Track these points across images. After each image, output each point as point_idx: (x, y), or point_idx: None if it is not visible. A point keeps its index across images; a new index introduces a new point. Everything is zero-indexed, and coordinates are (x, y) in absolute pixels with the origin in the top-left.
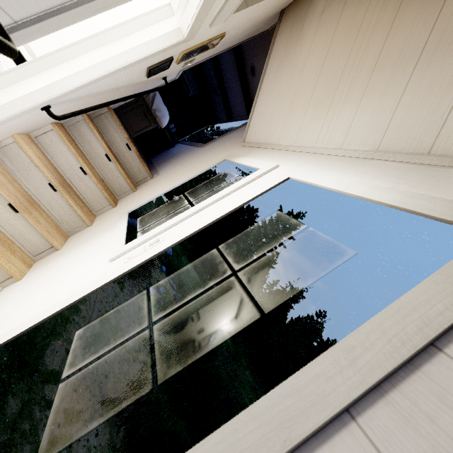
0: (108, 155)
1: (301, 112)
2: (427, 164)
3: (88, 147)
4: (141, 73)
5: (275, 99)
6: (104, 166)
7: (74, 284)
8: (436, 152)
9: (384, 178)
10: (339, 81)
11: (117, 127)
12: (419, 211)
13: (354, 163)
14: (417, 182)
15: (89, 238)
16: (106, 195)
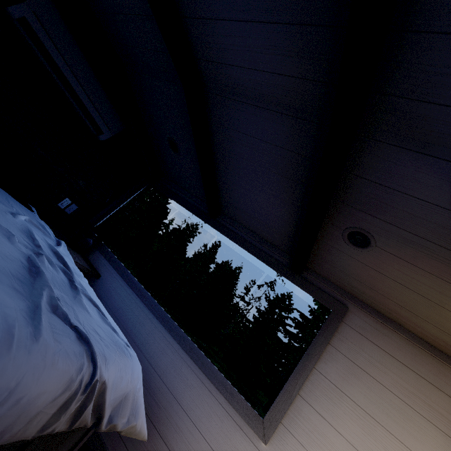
0: None
1: None
2: None
3: None
4: None
5: None
6: None
7: None
8: None
9: None
10: None
11: None
12: None
13: None
14: None
15: None
16: None
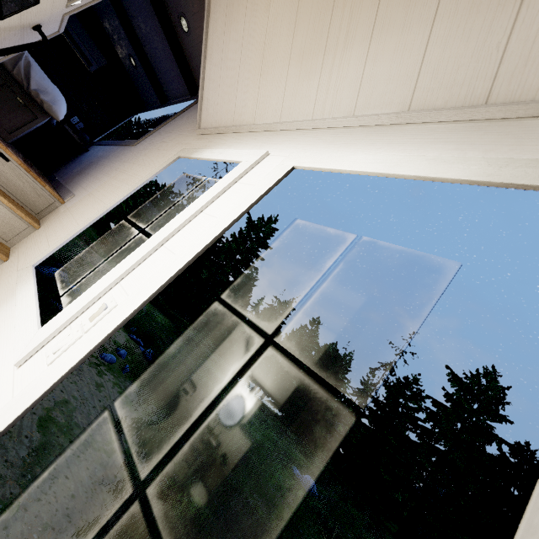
0: None
1: (280, 70)
2: (486, 119)
3: None
4: None
5: (235, 56)
6: None
7: None
8: (496, 100)
9: (438, 146)
10: (331, 15)
11: None
12: (527, 183)
13: (381, 133)
14: (490, 145)
15: None
16: None
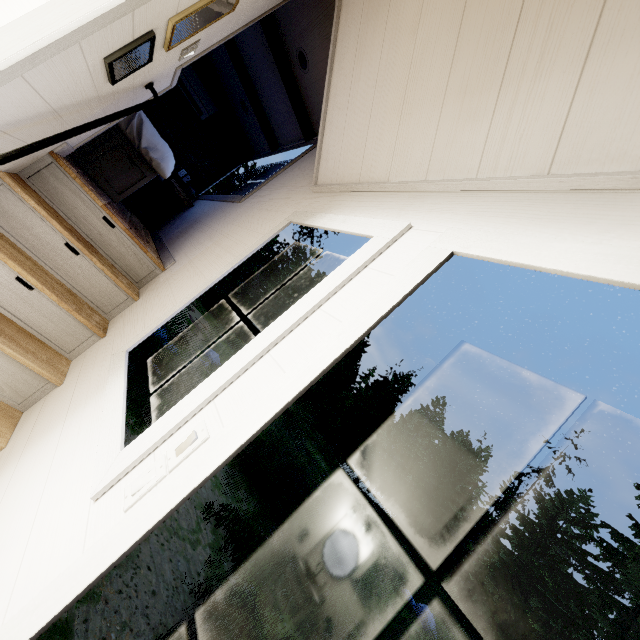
0: (71, 244)
1: (429, 112)
2: None
3: (28, 236)
4: (95, 73)
5: (366, 97)
6: (68, 266)
7: (18, 576)
8: None
9: None
10: (514, 32)
11: (79, 188)
12: None
13: (603, 203)
14: None
15: (57, 420)
16: (82, 320)
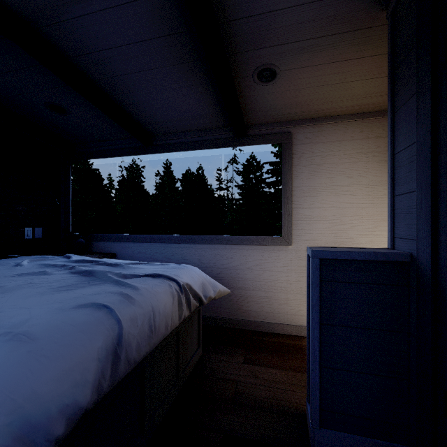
0: None
1: None
2: None
3: None
4: None
5: None
6: None
7: None
8: None
9: None
10: None
11: None
12: None
13: None
14: None
15: None
16: None
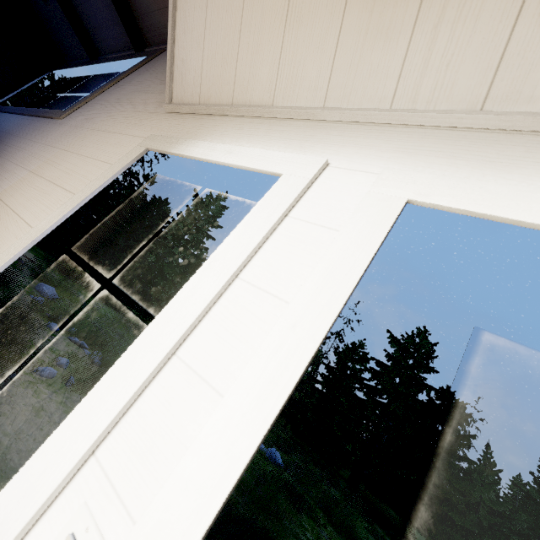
0: None
1: (325, 21)
2: None
3: None
4: None
5: None
6: None
7: None
8: None
9: None
10: None
11: None
12: None
13: None
14: None
15: None
16: None
